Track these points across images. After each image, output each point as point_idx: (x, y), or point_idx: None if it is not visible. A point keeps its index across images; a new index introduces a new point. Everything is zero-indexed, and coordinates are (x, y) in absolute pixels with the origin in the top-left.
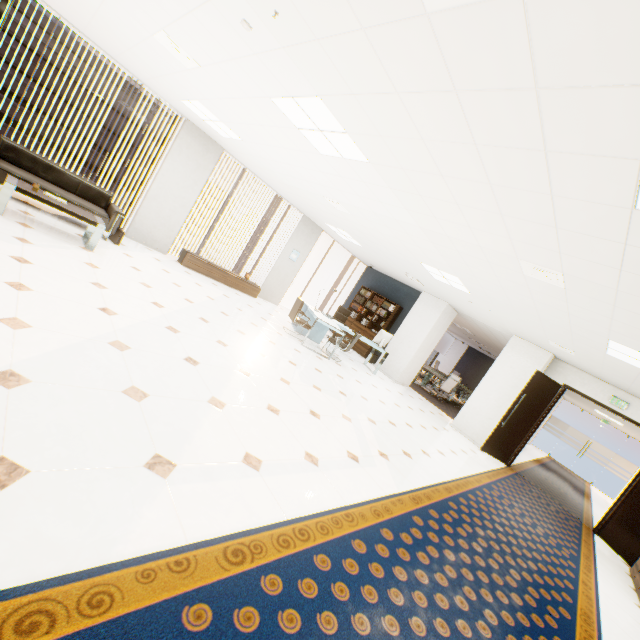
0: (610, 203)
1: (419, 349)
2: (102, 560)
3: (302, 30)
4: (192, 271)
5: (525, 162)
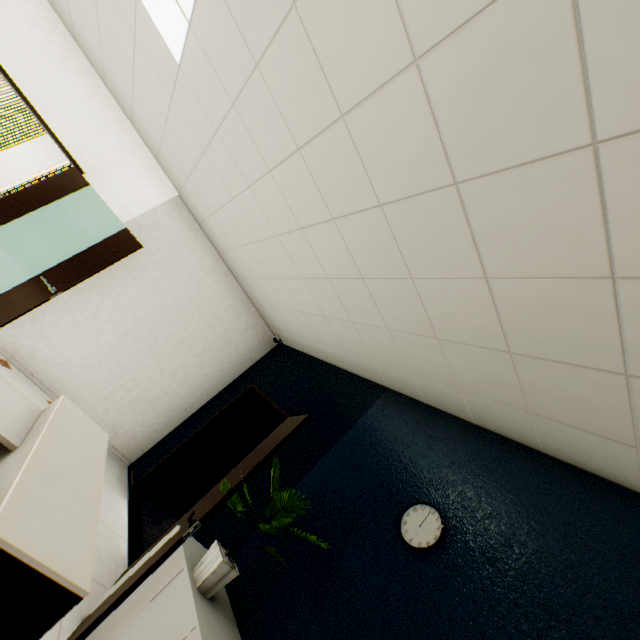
0: None
1: None
2: None
3: None
4: None
5: None
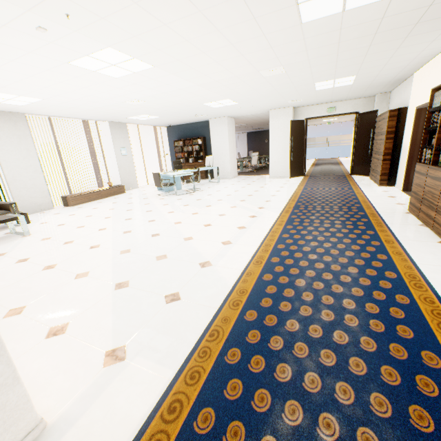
0: (291, 26)
1: (230, 153)
2: (229, 288)
3: (90, 17)
4: (79, 205)
5: (246, 27)
